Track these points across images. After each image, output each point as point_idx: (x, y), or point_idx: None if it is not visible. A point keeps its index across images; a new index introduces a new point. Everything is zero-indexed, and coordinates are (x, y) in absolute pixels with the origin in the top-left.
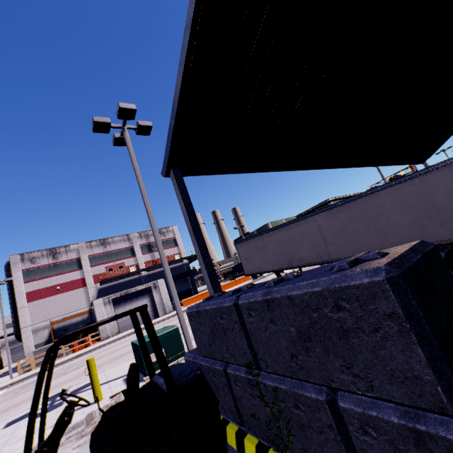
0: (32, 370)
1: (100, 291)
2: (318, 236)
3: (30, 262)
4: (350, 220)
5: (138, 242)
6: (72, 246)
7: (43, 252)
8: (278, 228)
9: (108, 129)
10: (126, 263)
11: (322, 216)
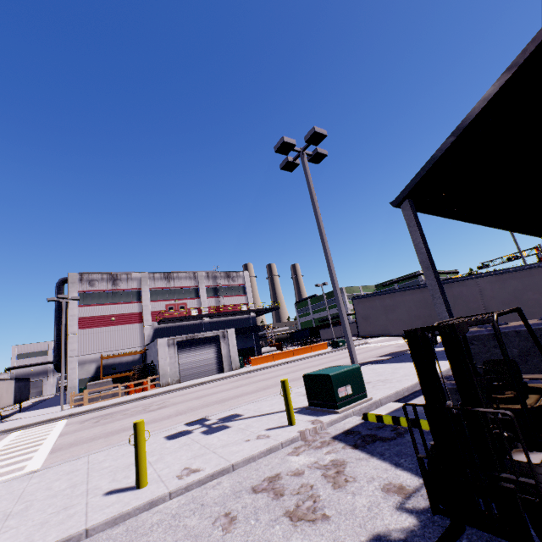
0: (85, 405)
1: (157, 332)
2: (478, 302)
3: (89, 284)
4: (528, 289)
5: (204, 283)
6: (134, 274)
7: (103, 275)
8: (420, 288)
9: (288, 152)
10: (188, 304)
11: (487, 281)
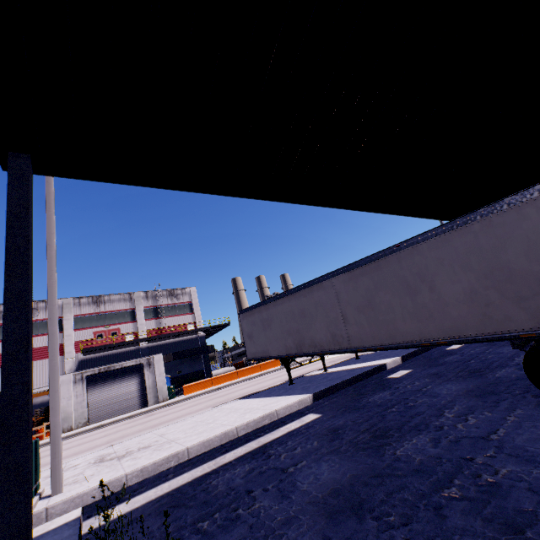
0: None
1: (81, 364)
2: (336, 310)
3: None
4: (379, 287)
5: (142, 304)
6: None
7: None
8: (287, 295)
9: None
10: (122, 329)
11: (341, 280)
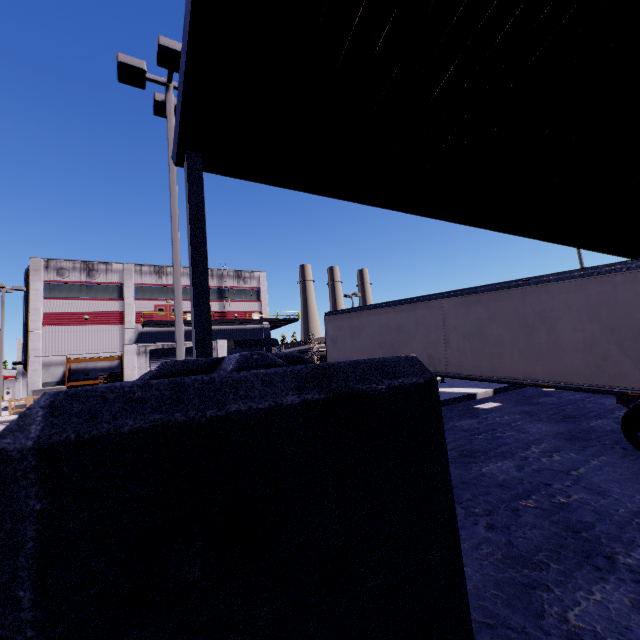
0: None
1: (141, 336)
2: (439, 333)
3: (57, 273)
4: (493, 319)
5: None
6: (116, 266)
7: (76, 264)
8: (386, 307)
9: (143, 82)
10: (184, 307)
11: (452, 303)
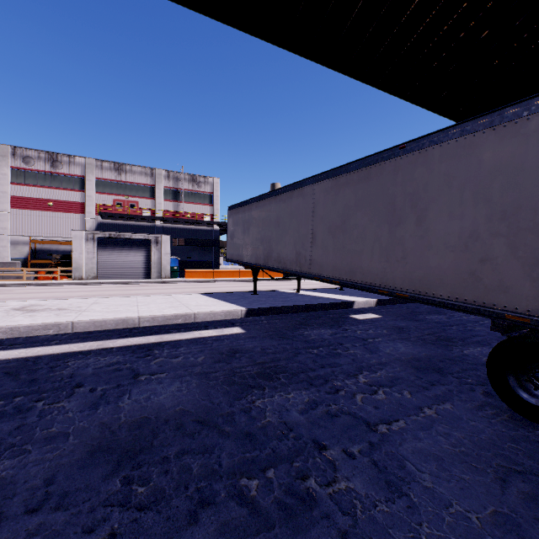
0: None
1: (100, 226)
2: (308, 226)
3: (23, 160)
4: (359, 206)
5: (162, 183)
6: (78, 159)
7: (41, 154)
8: (269, 197)
9: None
10: (140, 204)
11: (323, 188)
